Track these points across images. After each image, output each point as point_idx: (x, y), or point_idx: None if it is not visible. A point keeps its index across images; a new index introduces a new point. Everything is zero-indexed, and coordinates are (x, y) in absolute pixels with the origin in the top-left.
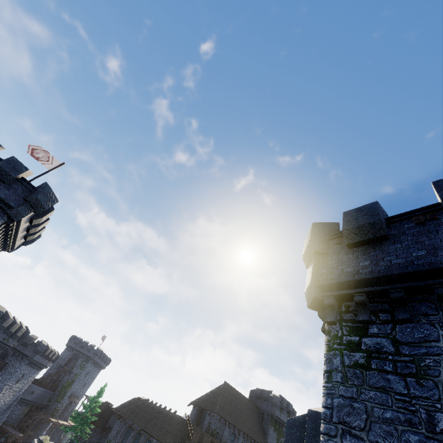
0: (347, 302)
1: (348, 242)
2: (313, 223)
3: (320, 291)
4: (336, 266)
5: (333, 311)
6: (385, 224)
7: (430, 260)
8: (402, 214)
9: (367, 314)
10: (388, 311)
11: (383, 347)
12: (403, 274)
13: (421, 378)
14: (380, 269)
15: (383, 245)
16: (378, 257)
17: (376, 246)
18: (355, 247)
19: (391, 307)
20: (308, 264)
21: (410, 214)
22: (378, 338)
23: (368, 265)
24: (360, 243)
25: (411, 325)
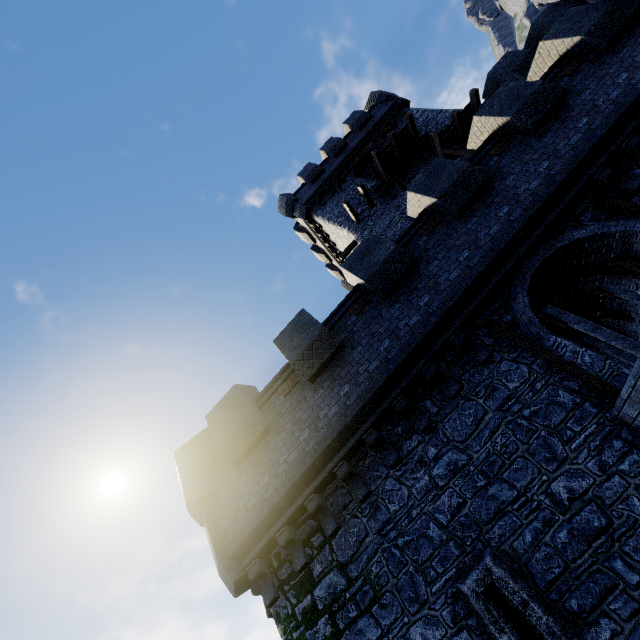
0: (274, 548)
1: (233, 461)
2: (175, 452)
3: (237, 563)
4: (237, 506)
5: (267, 579)
6: (259, 410)
7: (316, 440)
8: (268, 388)
9: (302, 553)
10: (316, 528)
11: (336, 587)
12: (305, 473)
13: (381, 598)
14: (283, 480)
15: (269, 441)
16: (274, 462)
17: (265, 447)
18: (244, 461)
19: (316, 520)
20: (201, 520)
21: (274, 383)
22: (327, 577)
23: (269, 481)
24: (246, 454)
25: (342, 531)
